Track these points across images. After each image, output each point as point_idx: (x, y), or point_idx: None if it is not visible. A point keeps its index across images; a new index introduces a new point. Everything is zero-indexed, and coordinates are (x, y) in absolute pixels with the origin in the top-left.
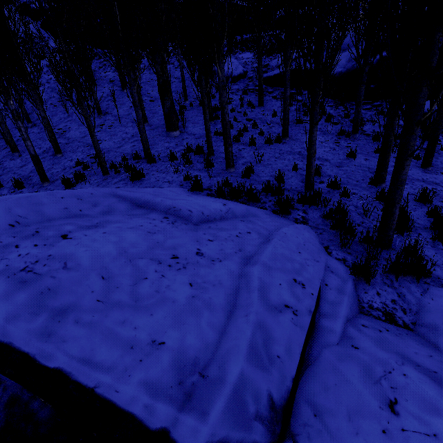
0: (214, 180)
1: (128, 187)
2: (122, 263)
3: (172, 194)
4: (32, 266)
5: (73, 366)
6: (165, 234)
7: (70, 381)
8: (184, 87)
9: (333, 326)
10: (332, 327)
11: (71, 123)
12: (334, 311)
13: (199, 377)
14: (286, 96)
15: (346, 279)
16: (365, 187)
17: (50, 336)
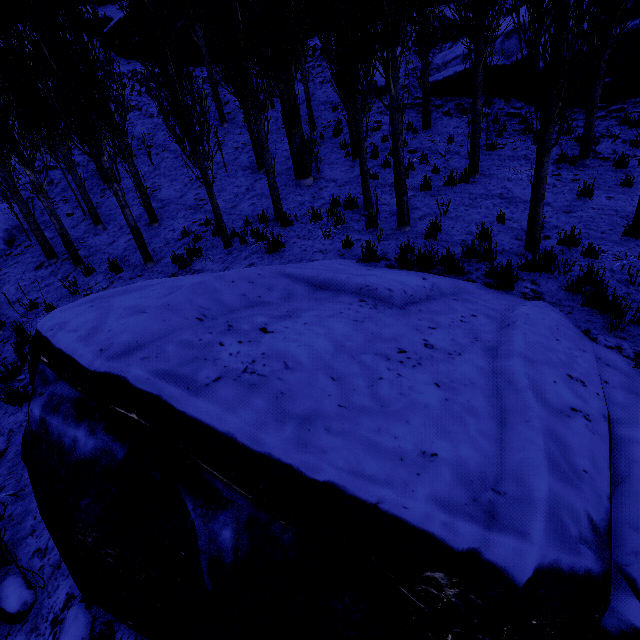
0: (386, 245)
1: (266, 263)
2: (345, 360)
3: (348, 269)
4: (252, 366)
5: (344, 479)
6: (376, 323)
7: (345, 496)
8: (310, 112)
9: (637, 435)
10: (636, 436)
11: (160, 179)
12: (631, 417)
13: (493, 494)
14: (477, 111)
15: (630, 374)
16: (617, 241)
17: (307, 446)
